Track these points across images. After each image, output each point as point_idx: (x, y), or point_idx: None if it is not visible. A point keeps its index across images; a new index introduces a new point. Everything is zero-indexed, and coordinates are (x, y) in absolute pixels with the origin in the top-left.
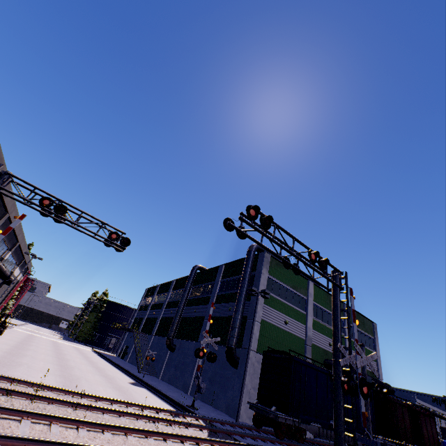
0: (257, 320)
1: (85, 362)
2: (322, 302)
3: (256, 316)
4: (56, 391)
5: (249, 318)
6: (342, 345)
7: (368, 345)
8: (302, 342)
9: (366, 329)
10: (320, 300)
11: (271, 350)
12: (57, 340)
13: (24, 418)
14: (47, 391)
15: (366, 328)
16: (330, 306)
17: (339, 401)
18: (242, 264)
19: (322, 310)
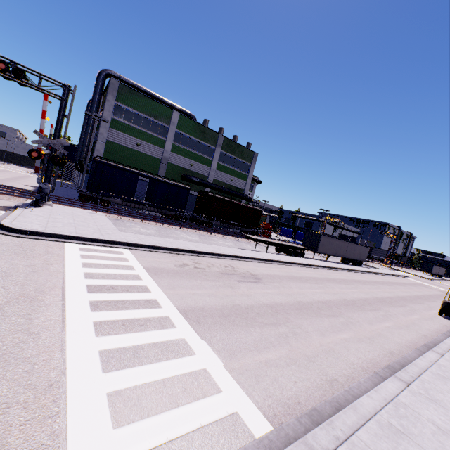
0: (102, 141)
1: (5, 177)
2: (190, 131)
3: (101, 137)
4: None
5: (96, 139)
6: (207, 167)
7: (241, 170)
8: (157, 161)
9: (244, 157)
10: (187, 130)
11: (93, 158)
12: (17, 172)
13: None
14: None
15: (243, 156)
16: (200, 136)
17: (48, 167)
18: (106, 93)
19: (189, 138)
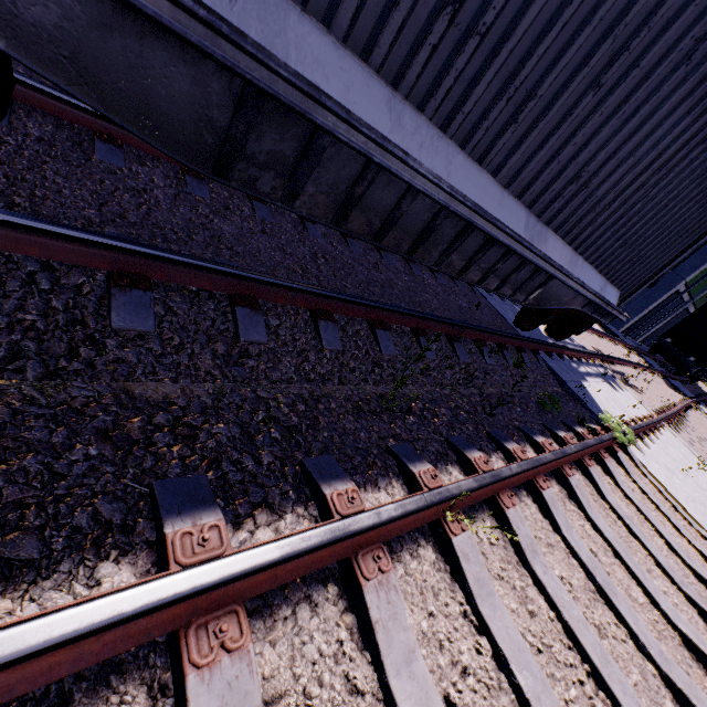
0: None
1: None
2: None
3: None
4: (591, 331)
5: None
6: None
7: None
8: None
9: None
10: None
11: None
12: None
13: (681, 414)
14: (591, 333)
15: None
16: None
17: None
18: None
19: None
